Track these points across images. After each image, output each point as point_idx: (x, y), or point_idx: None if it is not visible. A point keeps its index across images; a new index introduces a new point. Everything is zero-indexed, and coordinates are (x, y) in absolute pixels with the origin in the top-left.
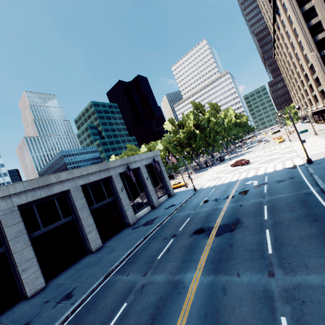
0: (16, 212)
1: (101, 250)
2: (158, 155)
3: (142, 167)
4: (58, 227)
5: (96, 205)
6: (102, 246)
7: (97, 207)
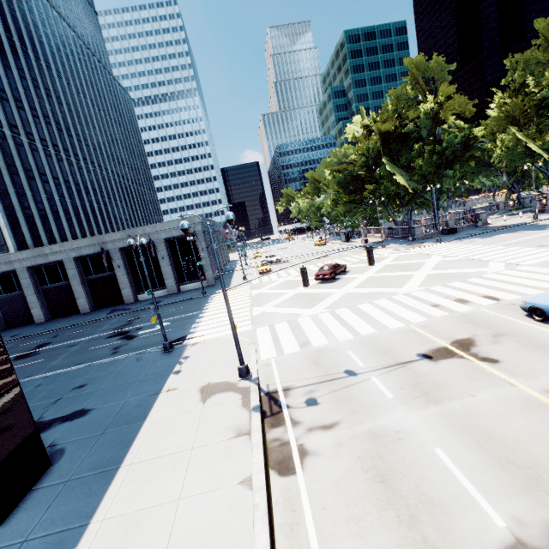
0: (26, 271)
1: (80, 316)
2: (198, 223)
3: (159, 241)
4: (60, 286)
5: (94, 276)
6: (89, 312)
7: (96, 278)
